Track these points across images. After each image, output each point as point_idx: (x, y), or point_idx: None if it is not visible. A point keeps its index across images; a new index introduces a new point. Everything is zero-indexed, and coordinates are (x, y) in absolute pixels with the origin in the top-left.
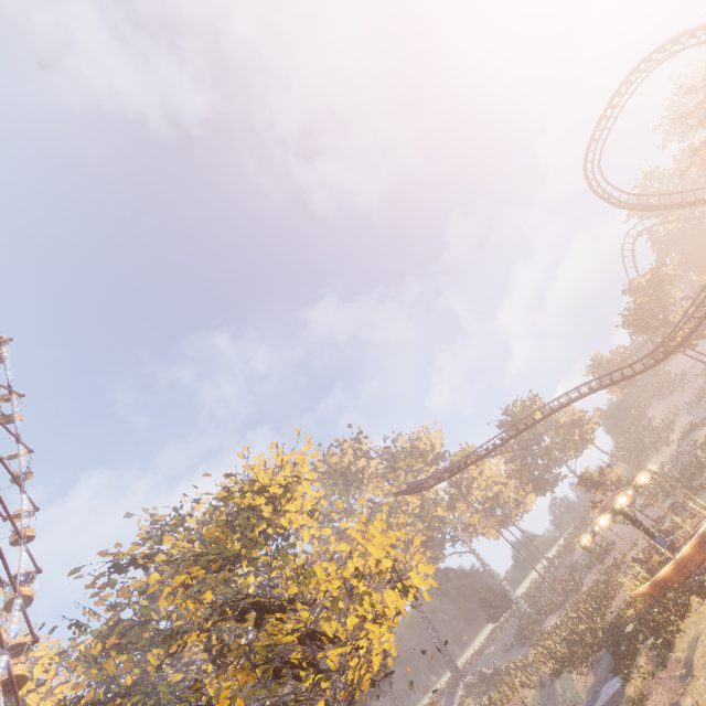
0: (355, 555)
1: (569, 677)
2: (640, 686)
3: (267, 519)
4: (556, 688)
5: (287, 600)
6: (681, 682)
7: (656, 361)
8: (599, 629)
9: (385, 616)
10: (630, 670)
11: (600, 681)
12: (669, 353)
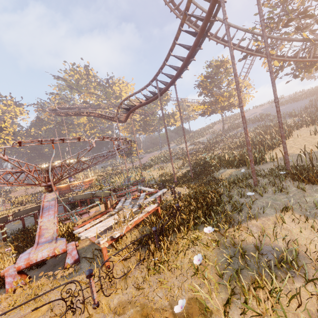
0: None
1: None
2: None
3: None
4: None
5: None
6: None
7: (120, 121)
8: None
9: None
10: None
11: None
12: (122, 122)
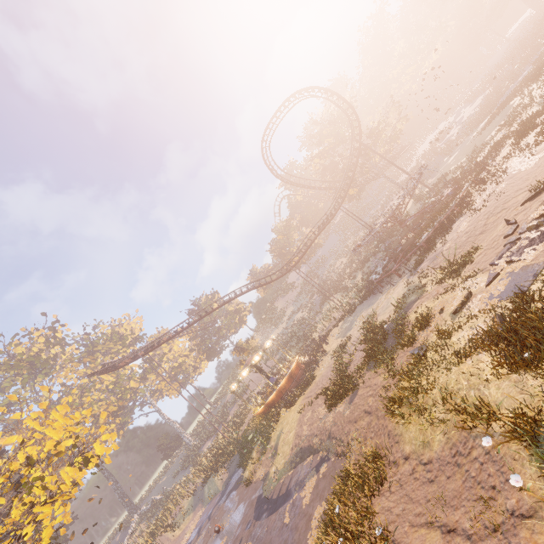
0: (30, 444)
1: (214, 480)
2: (252, 469)
3: None
4: (205, 490)
5: None
6: (271, 459)
7: (283, 274)
8: (235, 441)
9: (61, 492)
10: (248, 461)
11: (231, 474)
12: (289, 270)
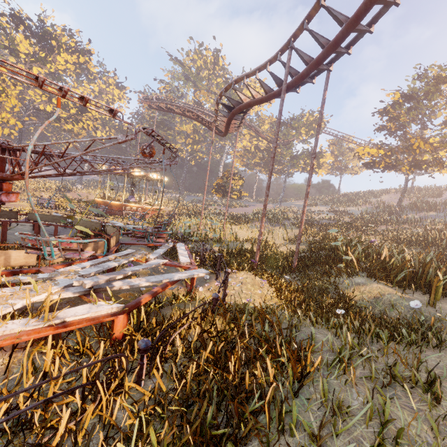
0: None
1: None
2: None
3: None
4: None
5: None
6: None
7: (220, 133)
8: None
9: None
10: None
11: None
12: (222, 134)
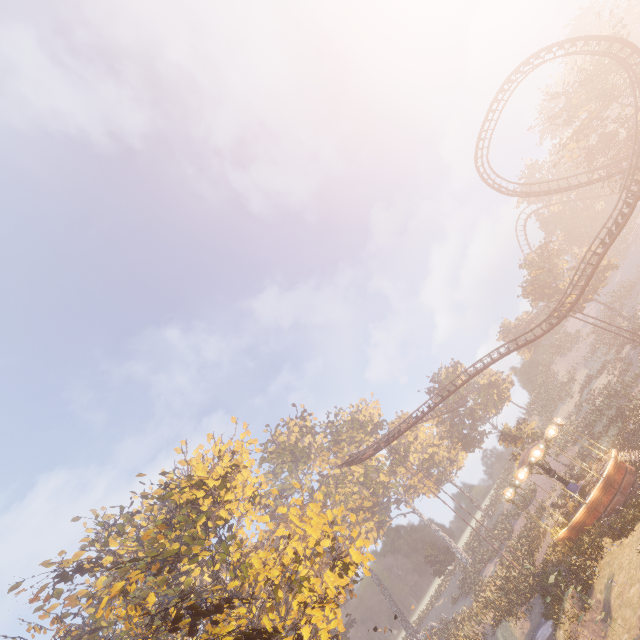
0: (295, 538)
1: (508, 626)
2: (568, 630)
3: (207, 511)
4: (498, 638)
5: (225, 598)
6: (602, 624)
7: (552, 325)
8: (530, 575)
9: (328, 596)
10: (559, 614)
11: (535, 626)
12: (561, 317)
